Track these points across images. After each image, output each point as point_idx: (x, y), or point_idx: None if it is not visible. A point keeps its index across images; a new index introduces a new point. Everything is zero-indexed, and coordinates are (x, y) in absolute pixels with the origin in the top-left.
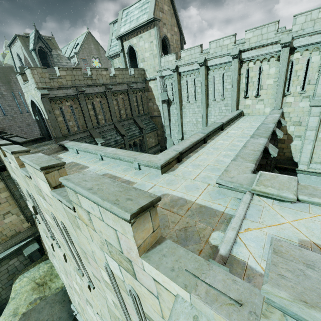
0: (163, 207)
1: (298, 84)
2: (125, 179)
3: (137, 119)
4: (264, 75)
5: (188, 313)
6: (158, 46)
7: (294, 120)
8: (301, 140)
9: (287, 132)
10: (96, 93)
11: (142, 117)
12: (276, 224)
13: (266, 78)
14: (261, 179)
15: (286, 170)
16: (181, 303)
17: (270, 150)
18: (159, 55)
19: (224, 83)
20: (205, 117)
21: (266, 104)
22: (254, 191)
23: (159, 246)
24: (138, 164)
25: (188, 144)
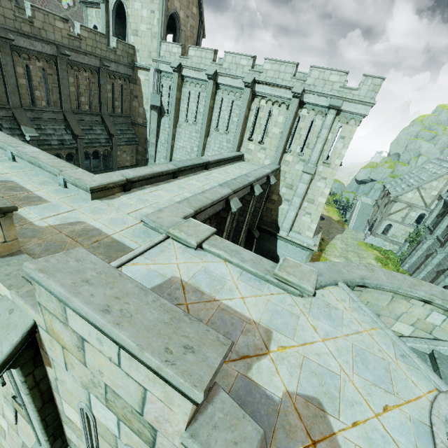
0: (67, 235)
1: (299, 144)
2: (37, 194)
3: (107, 118)
4: (272, 121)
5: (7, 308)
6: (161, 23)
7: (288, 181)
8: (288, 204)
9: (279, 192)
10: (37, 51)
11: (117, 118)
12: (165, 263)
13: (273, 126)
14: (183, 224)
15: (269, 234)
16: (4, 301)
17: (231, 204)
18: (160, 37)
19: (232, 113)
20: (202, 148)
21: (267, 155)
22: (169, 234)
23: (10, 257)
24: (64, 179)
25: (146, 173)
